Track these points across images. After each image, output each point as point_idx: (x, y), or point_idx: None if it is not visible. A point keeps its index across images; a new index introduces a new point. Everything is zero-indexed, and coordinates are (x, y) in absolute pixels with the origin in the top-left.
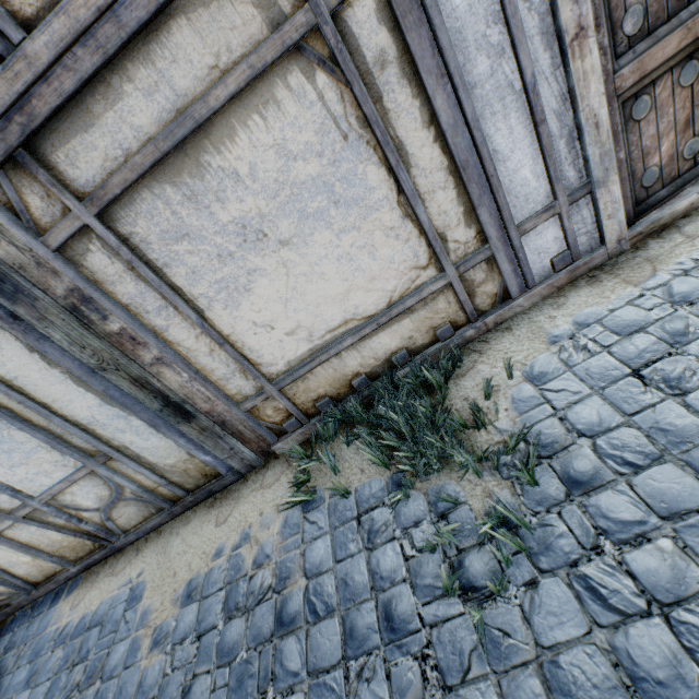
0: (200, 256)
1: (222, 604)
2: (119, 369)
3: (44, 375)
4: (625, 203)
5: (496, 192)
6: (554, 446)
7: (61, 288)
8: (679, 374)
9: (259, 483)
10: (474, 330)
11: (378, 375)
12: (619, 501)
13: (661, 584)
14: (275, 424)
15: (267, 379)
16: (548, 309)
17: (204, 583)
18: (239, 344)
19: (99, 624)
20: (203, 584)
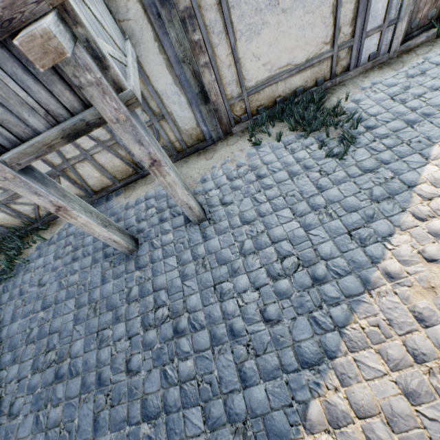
0: (248, 6)
1: (226, 178)
2: (190, 64)
3: (154, 58)
4: (403, 34)
5: (367, 11)
6: (362, 119)
7: (183, 6)
8: (405, 98)
9: (225, 144)
10: (330, 83)
11: (286, 99)
12: (382, 130)
13: (390, 145)
14: (237, 117)
15: (245, 89)
16: (361, 78)
17: (212, 176)
18: (242, 65)
19: (152, 197)
20: (211, 176)
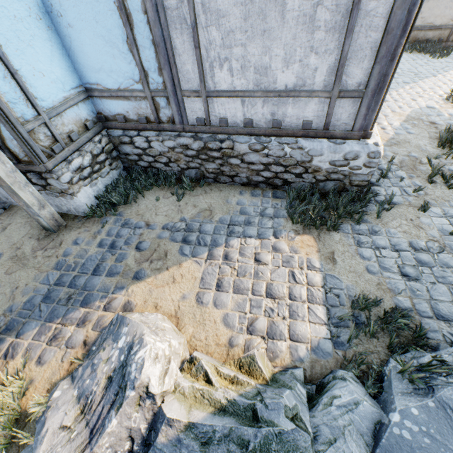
0: None
1: None
2: None
3: None
4: None
5: None
6: None
7: None
8: None
9: None
10: (444, 44)
11: (420, 43)
12: None
13: None
14: None
15: None
16: None
17: None
18: None
19: None
20: None
